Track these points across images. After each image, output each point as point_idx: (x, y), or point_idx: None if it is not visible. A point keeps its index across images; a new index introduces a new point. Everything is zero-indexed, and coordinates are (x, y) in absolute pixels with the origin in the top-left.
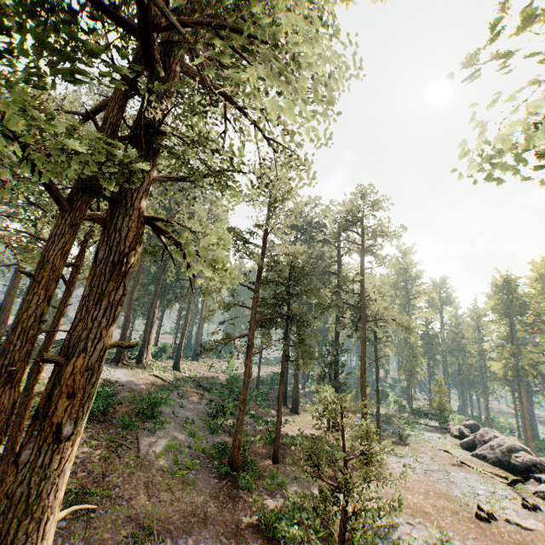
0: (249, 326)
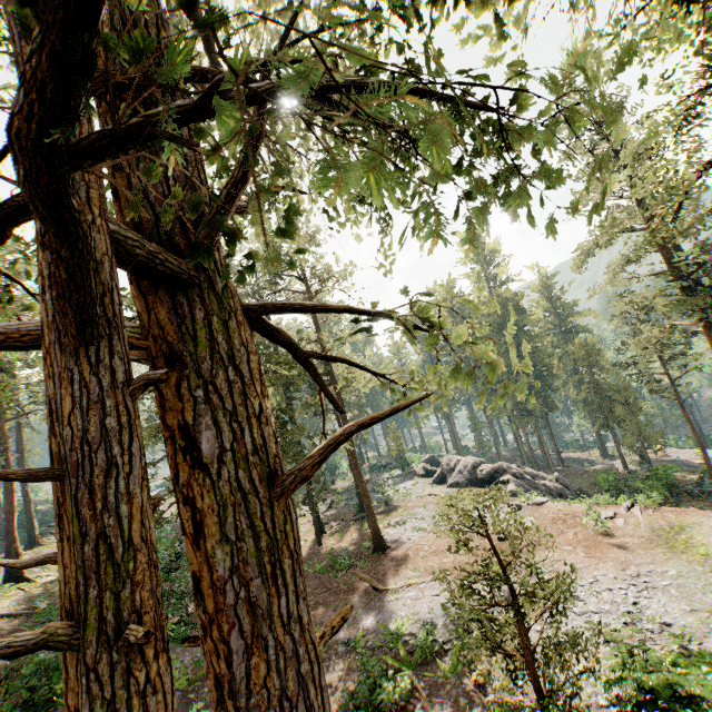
0: None
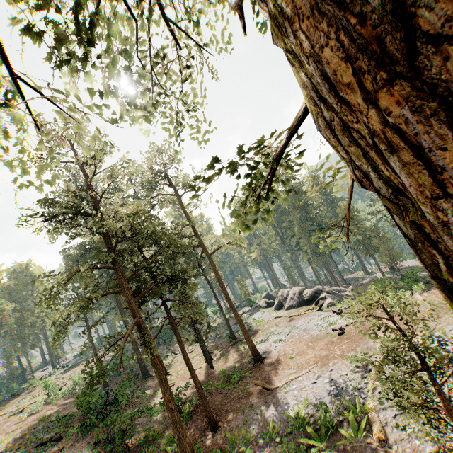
0: (132, 311)
